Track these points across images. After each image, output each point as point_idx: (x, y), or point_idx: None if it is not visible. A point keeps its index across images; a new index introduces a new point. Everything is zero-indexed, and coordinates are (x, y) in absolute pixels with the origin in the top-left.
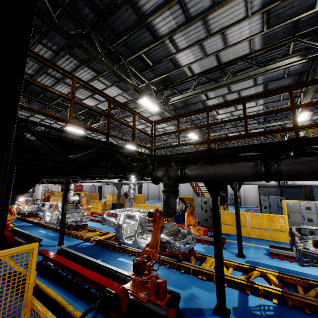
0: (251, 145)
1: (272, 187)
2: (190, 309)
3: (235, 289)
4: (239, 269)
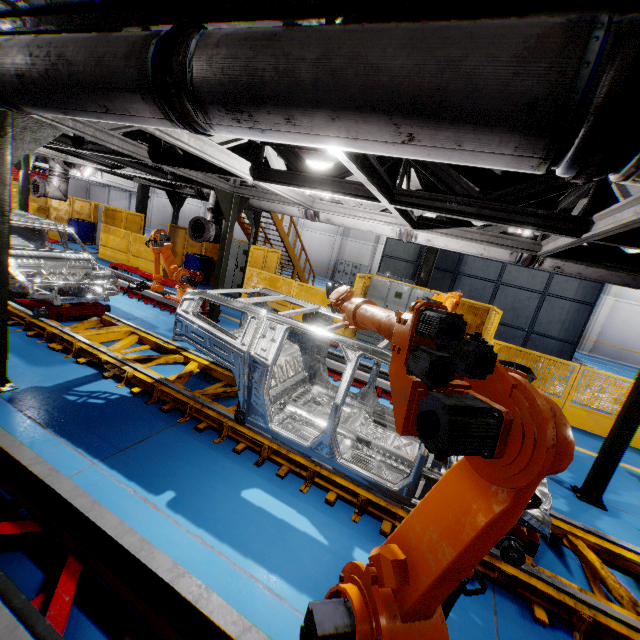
0: (46, 8)
1: (404, 260)
2: None
3: (95, 370)
4: (159, 349)
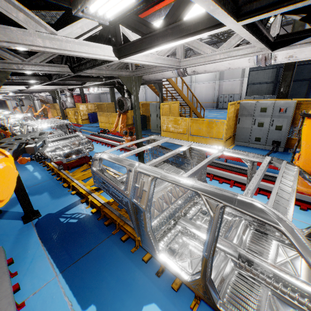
0: None
1: (264, 82)
2: (10, 212)
3: (79, 197)
4: None
